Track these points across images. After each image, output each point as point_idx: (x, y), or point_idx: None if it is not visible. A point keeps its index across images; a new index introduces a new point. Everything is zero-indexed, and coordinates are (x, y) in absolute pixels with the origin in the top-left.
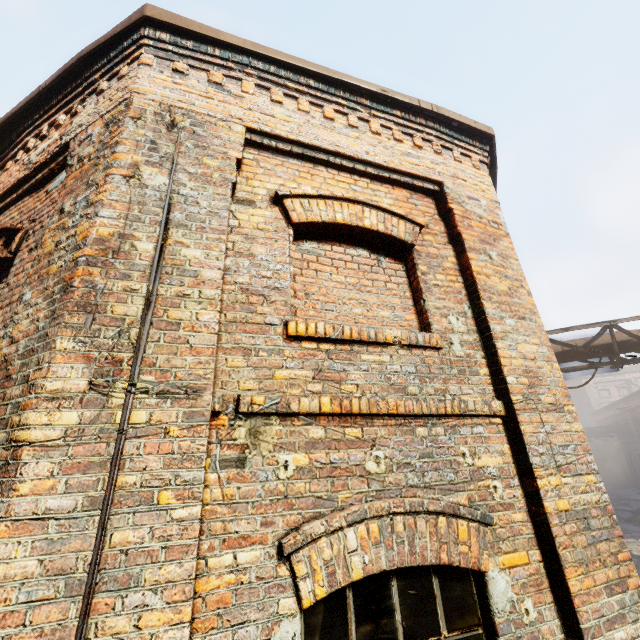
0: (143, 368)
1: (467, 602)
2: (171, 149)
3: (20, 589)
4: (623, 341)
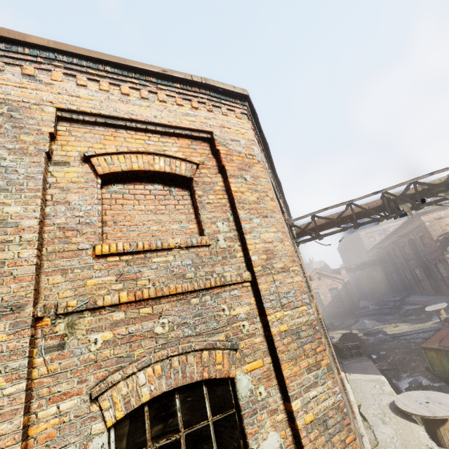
0: None
1: (225, 396)
2: None
3: None
4: (358, 212)
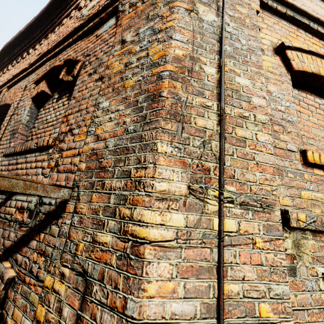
0: (225, 178)
1: None
2: None
3: None
4: None
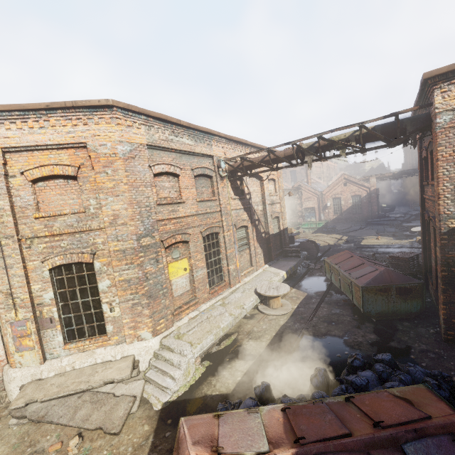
0: (0, 233)
1: (92, 268)
2: None
3: None
4: (276, 158)
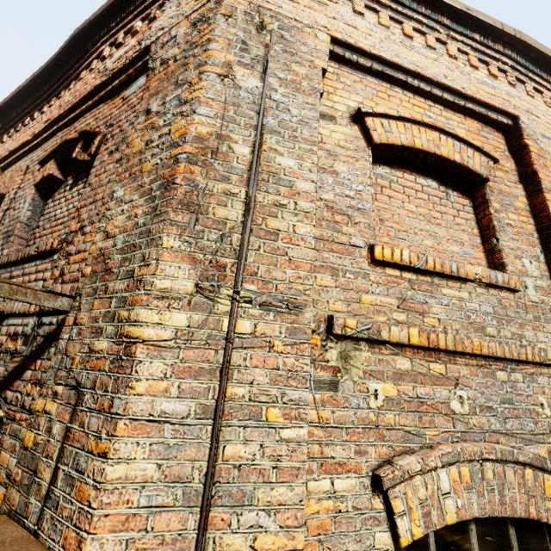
0: (245, 276)
1: None
2: (261, 51)
3: (141, 492)
4: None
